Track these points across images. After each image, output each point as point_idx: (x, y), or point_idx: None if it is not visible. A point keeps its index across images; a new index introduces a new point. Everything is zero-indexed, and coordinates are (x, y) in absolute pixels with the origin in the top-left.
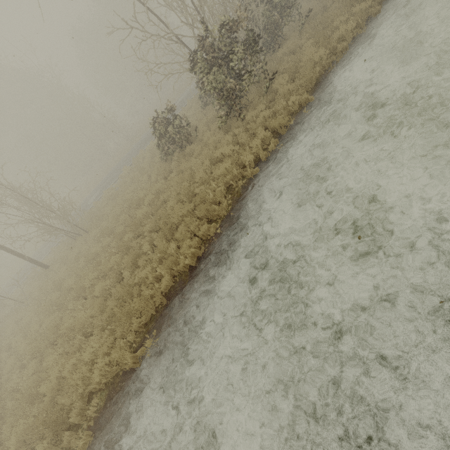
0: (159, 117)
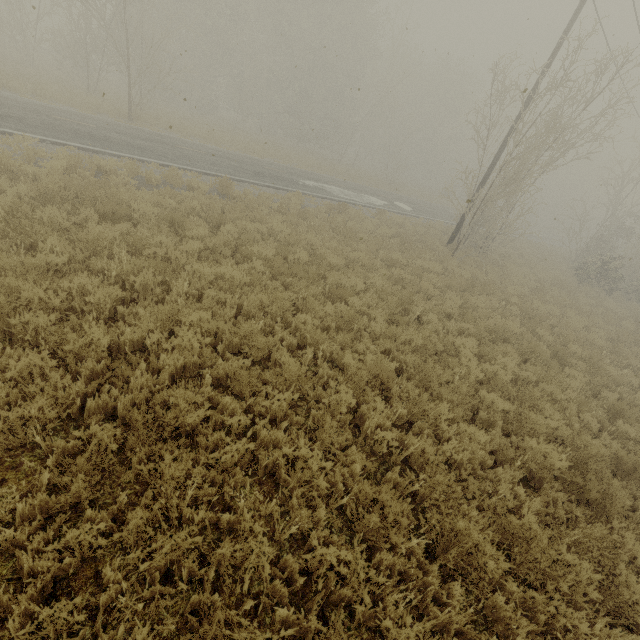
0: (601, 256)
